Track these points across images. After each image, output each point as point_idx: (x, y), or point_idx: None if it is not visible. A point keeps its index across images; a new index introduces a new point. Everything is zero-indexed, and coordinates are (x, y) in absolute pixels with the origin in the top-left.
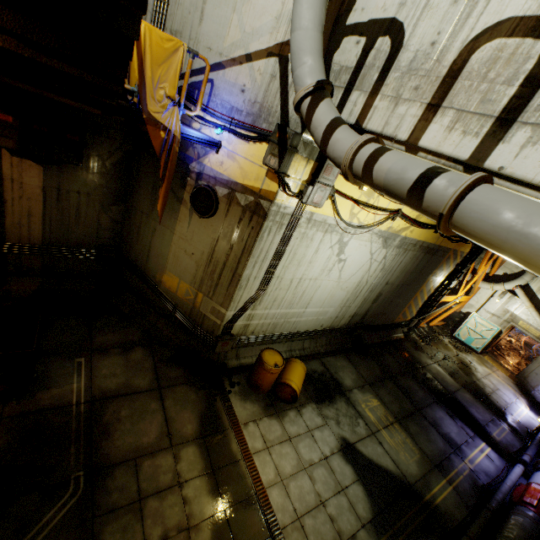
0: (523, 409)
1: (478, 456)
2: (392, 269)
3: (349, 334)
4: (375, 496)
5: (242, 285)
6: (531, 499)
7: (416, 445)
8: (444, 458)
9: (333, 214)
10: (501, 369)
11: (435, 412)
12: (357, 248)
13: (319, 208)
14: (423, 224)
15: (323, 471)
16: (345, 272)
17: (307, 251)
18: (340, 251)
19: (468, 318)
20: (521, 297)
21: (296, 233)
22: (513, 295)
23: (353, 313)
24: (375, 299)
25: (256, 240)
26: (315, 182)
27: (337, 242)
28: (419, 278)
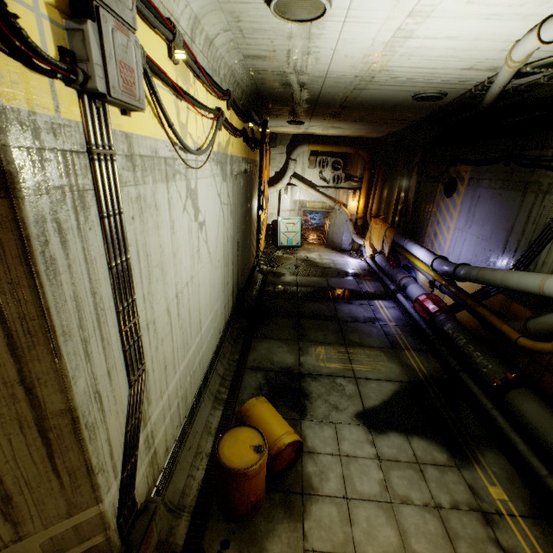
0: (352, 261)
1: (385, 312)
2: (236, 208)
3: (237, 313)
4: (424, 428)
5: (93, 421)
6: (433, 307)
7: (373, 349)
8: (386, 336)
9: (160, 133)
10: (318, 246)
11: (343, 310)
12: (207, 194)
13: (133, 120)
14: (238, 129)
15: (395, 474)
16: (210, 240)
17: (161, 237)
18: (195, 209)
19: (279, 225)
20: (298, 184)
21: (124, 205)
22: (292, 186)
23: (232, 288)
24: (237, 255)
25: (34, 284)
26: (95, 6)
27: (186, 195)
28: (249, 207)
